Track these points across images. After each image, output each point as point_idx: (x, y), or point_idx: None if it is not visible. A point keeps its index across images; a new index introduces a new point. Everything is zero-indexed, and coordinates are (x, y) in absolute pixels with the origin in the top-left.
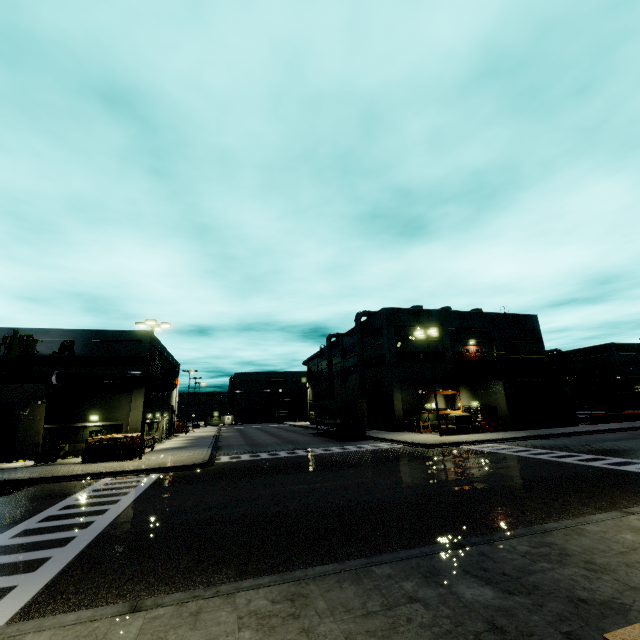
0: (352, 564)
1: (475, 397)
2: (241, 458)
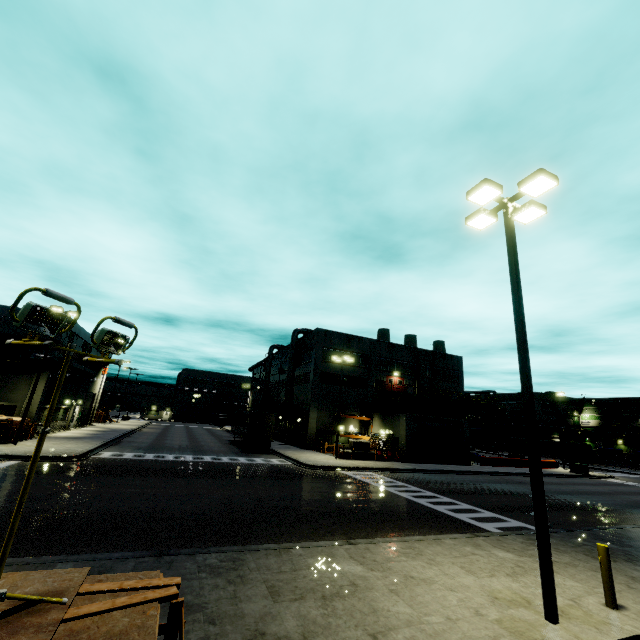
0: (45, 559)
1: (384, 426)
2: (122, 456)
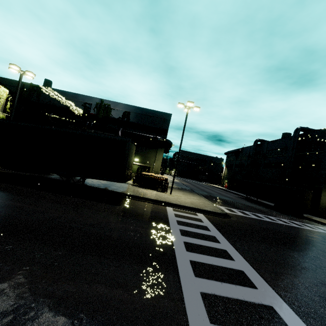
0: None
1: None
2: (237, 213)
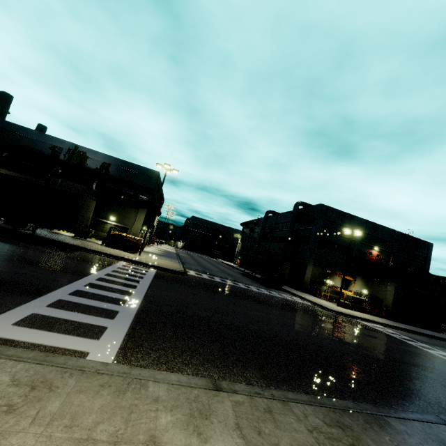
0: (365, 408)
1: (367, 287)
2: (203, 276)
